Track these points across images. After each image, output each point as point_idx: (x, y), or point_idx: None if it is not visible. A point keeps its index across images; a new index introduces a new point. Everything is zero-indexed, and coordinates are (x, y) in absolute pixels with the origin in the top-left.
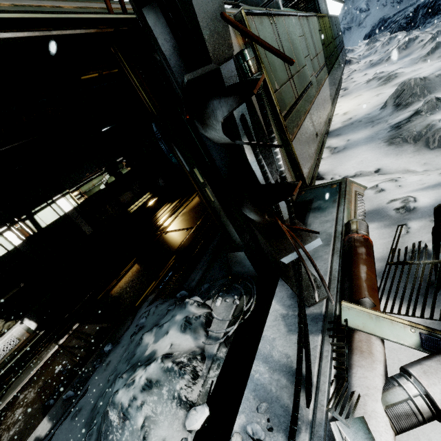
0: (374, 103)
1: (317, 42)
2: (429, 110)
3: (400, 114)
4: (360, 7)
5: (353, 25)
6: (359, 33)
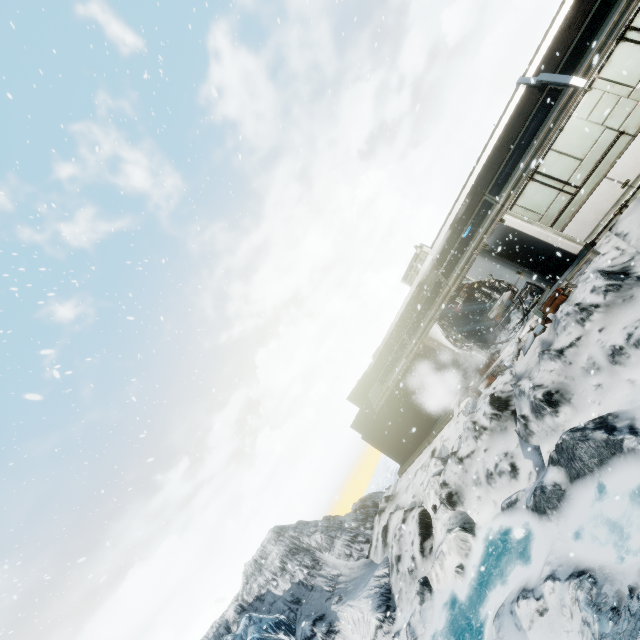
0: None
1: None
2: None
3: None
4: None
5: None
6: None
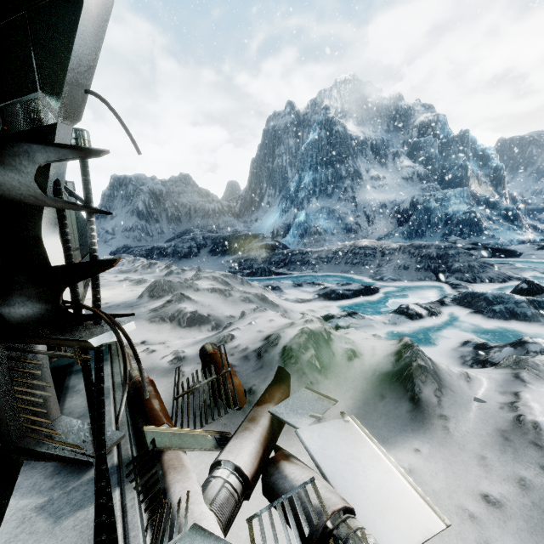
0: (130, 295)
1: (74, 224)
2: (178, 300)
3: (156, 302)
4: (107, 229)
5: (99, 239)
6: (105, 248)
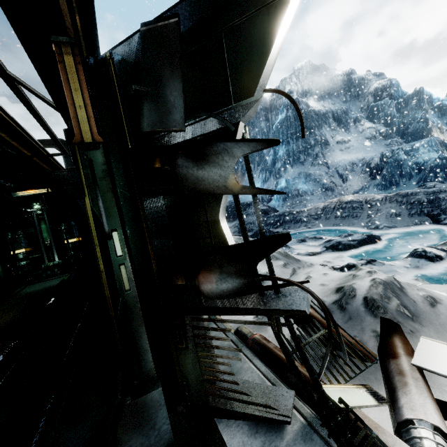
0: None
1: None
2: None
3: None
4: None
5: None
6: None
